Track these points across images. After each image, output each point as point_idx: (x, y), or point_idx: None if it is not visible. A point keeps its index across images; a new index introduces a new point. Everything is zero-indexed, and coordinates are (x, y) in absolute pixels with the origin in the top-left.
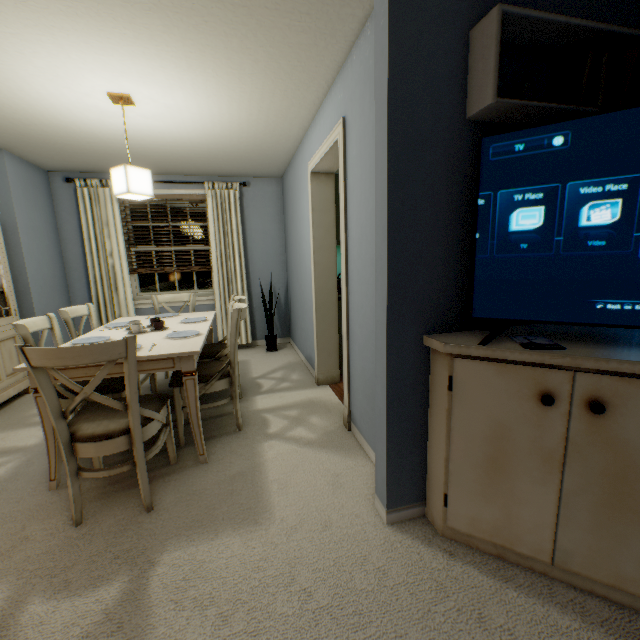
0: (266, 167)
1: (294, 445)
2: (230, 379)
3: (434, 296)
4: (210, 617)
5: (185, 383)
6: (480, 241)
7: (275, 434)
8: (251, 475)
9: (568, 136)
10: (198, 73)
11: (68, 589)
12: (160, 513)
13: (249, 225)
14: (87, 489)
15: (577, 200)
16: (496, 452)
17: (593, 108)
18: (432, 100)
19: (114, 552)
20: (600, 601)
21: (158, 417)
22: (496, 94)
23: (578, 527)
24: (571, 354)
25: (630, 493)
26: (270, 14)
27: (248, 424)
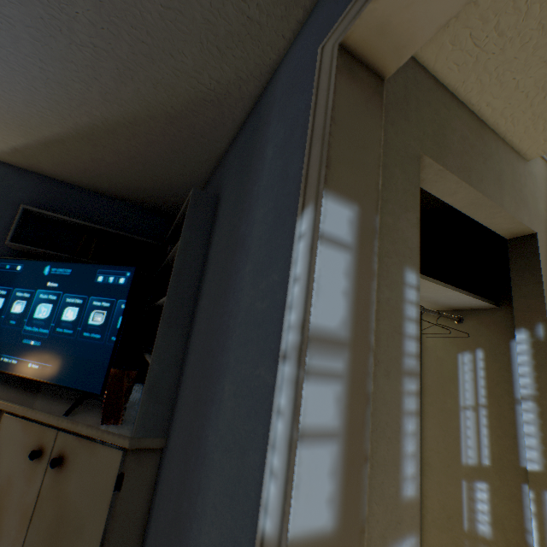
0: None
1: None
2: None
3: None
4: None
5: None
6: None
7: None
8: None
9: (23, 266)
10: None
11: None
12: None
13: None
14: None
15: (15, 298)
16: None
17: (87, 259)
18: None
19: None
20: None
21: None
22: (10, 240)
23: None
24: None
25: None
26: None
27: None
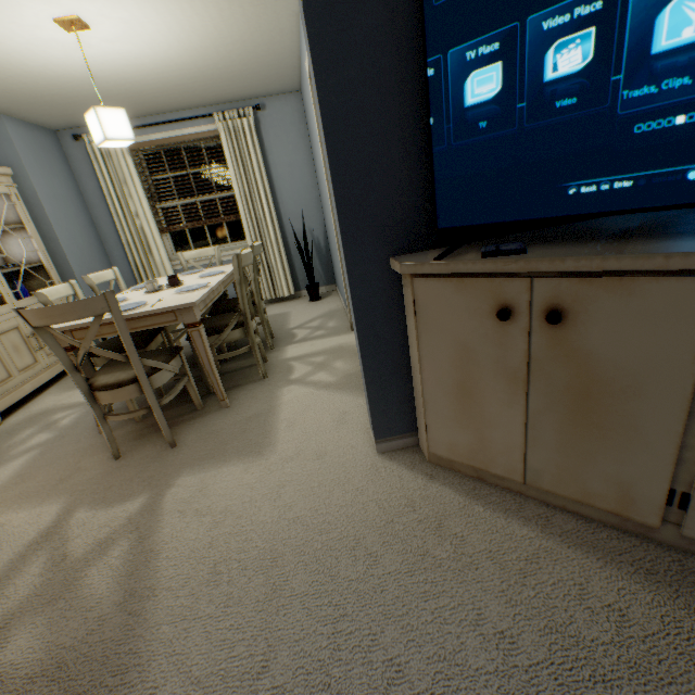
0: (275, 80)
1: (311, 389)
2: (245, 329)
3: (397, 209)
4: (205, 523)
5: (191, 335)
6: (435, 128)
7: (296, 380)
8: (265, 416)
9: None
10: None
11: (105, 503)
12: (182, 449)
13: (272, 159)
14: (128, 432)
15: (540, 42)
16: (464, 377)
17: None
18: None
19: (141, 478)
20: (569, 516)
21: (167, 367)
22: None
23: (546, 447)
24: (526, 257)
25: (594, 409)
26: None
27: (274, 372)
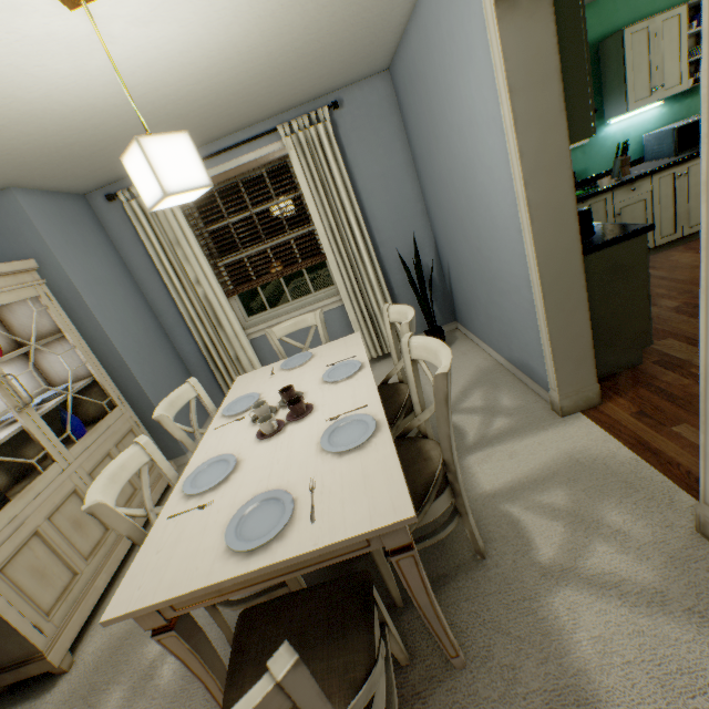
0: (364, 55)
1: (622, 607)
2: (449, 488)
3: None
4: None
5: (396, 565)
6: None
7: (558, 568)
8: None
9: None
10: None
11: None
12: None
13: (358, 172)
14: None
15: None
16: None
17: None
18: None
19: None
20: None
21: (377, 673)
22: None
23: None
24: None
25: None
26: None
27: (488, 537)
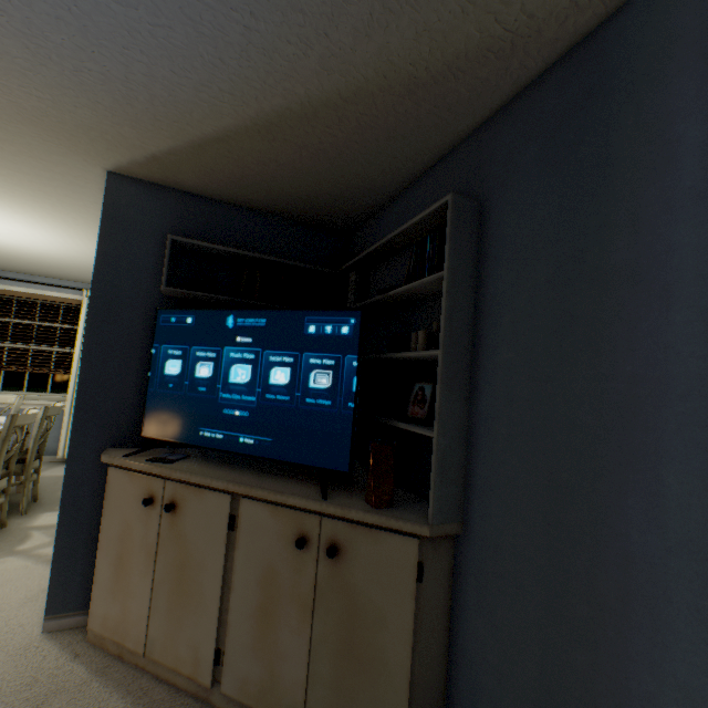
0: None
1: (31, 561)
2: None
3: (124, 416)
4: None
5: None
6: (151, 378)
7: (22, 550)
8: None
9: (194, 318)
10: (27, 216)
11: None
12: None
13: None
14: None
15: (196, 359)
16: (124, 549)
17: (253, 301)
18: (134, 279)
19: None
20: (167, 687)
21: None
22: (166, 284)
23: (161, 615)
24: (165, 466)
25: (186, 579)
26: (66, 198)
27: (2, 540)
